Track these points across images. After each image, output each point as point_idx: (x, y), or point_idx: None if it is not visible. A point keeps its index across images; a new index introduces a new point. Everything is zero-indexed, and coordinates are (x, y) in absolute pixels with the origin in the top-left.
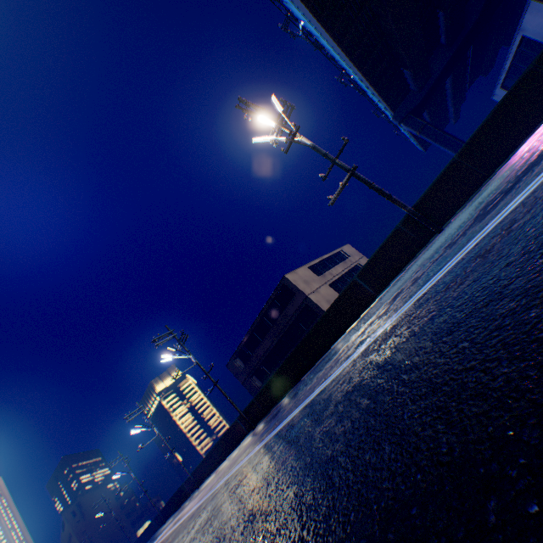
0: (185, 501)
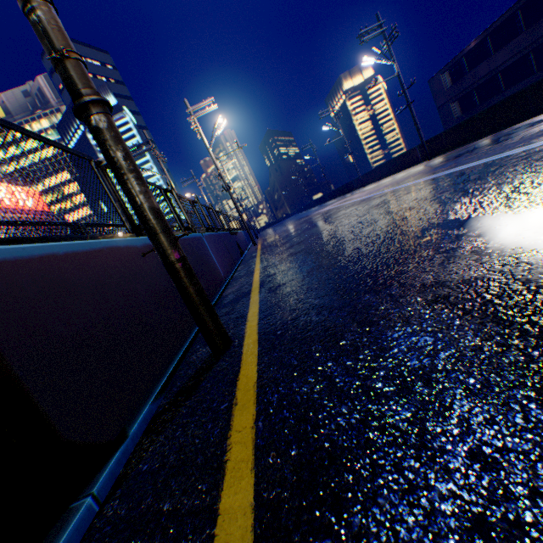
0: (351, 192)
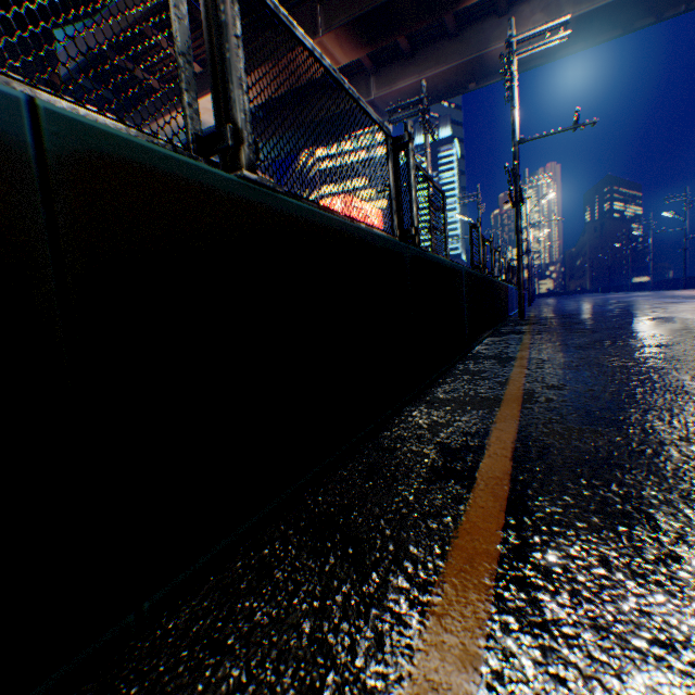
0: (641, 291)
